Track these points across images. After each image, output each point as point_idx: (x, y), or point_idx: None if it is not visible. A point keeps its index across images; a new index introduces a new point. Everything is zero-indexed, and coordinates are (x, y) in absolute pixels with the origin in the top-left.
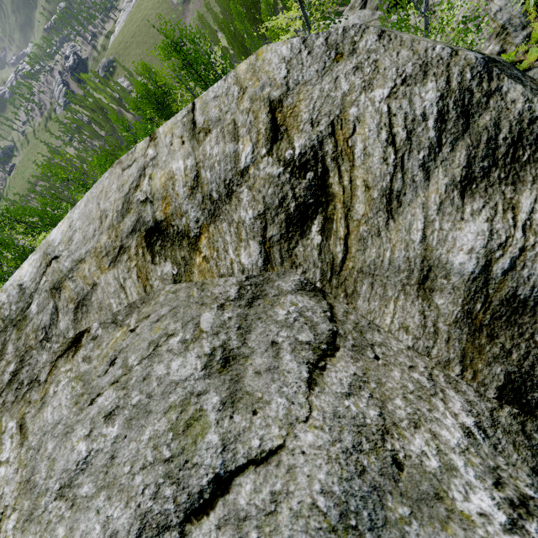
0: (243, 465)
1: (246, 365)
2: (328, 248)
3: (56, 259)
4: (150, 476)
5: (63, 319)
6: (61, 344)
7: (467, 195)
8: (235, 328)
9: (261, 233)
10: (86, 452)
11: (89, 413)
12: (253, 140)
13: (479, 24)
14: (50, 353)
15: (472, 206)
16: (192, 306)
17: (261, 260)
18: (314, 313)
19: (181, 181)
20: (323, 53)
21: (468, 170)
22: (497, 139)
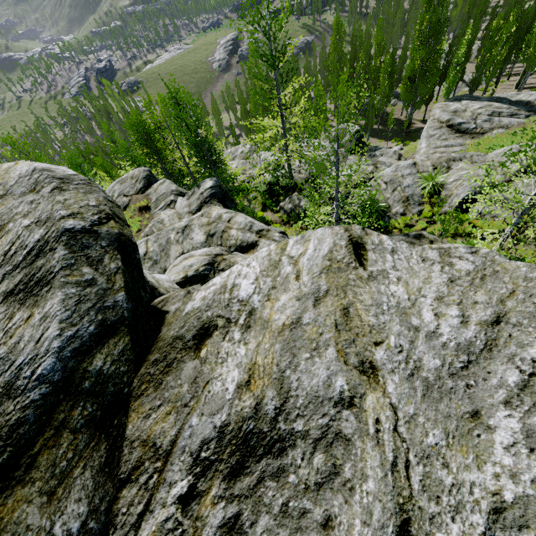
0: None
1: None
2: None
3: None
4: None
5: None
6: None
7: (4, 302)
8: None
9: None
10: None
11: None
12: None
13: (394, 189)
14: None
15: (1, 309)
16: None
17: None
18: None
19: None
20: (32, 183)
21: (15, 287)
22: (36, 275)
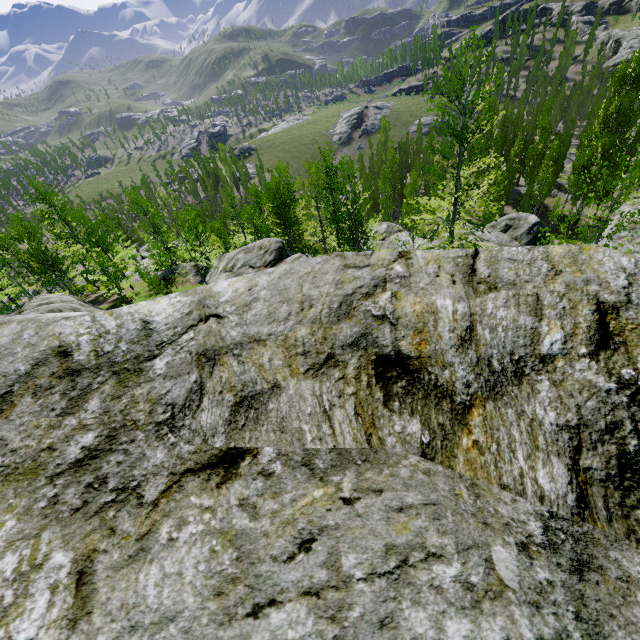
0: None
1: None
2: None
3: (218, 318)
4: None
5: (210, 409)
6: (197, 449)
7: None
8: (570, 612)
9: (571, 453)
10: None
11: (248, 635)
12: (566, 330)
13: None
14: (173, 454)
15: None
16: (467, 517)
17: (573, 496)
18: None
19: (448, 324)
20: None
21: None
22: None
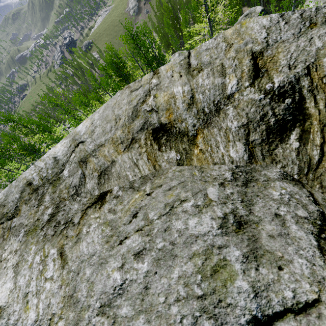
0: (280, 312)
1: (258, 229)
2: (305, 151)
3: (82, 143)
4: (186, 308)
5: (89, 182)
6: (89, 198)
7: None
8: (239, 200)
9: (245, 137)
10: (121, 280)
11: (119, 250)
12: (238, 76)
13: None
14: (80, 204)
15: None
16: (197, 182)
17: (246, 155)
18: (301, 197)
19: (181, 100)
20: (298, 23)
21: None
22: None
